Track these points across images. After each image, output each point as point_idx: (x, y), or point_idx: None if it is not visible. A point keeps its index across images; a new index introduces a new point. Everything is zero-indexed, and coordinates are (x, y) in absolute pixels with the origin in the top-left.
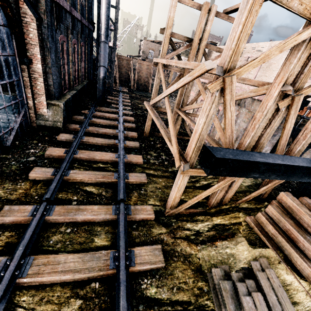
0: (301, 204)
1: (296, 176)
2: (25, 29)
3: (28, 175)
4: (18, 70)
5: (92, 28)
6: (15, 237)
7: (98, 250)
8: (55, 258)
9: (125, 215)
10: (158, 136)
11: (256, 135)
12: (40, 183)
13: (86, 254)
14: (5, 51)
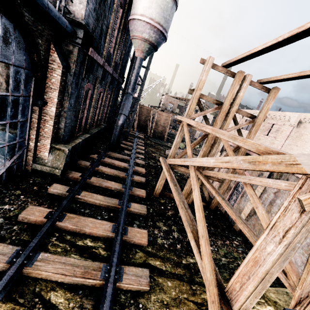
0: None
1: None
2: (49, 74)
3: None
4: (28, 110)
5: (121, 81)
6: None
7: None
8: None
9: None
10: (170, 197)
11: None
12: None
13: None
14: (18, 91)
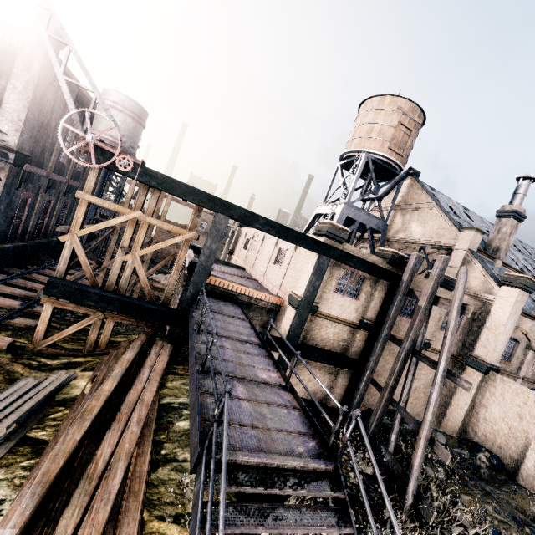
0: (141, 340)
1: (135, 313)
2: None
3: None
4: None
5: None
6: None
7: None
8: None
9: None
10: None
11: (113, 280)
12: None
13: None
14: None
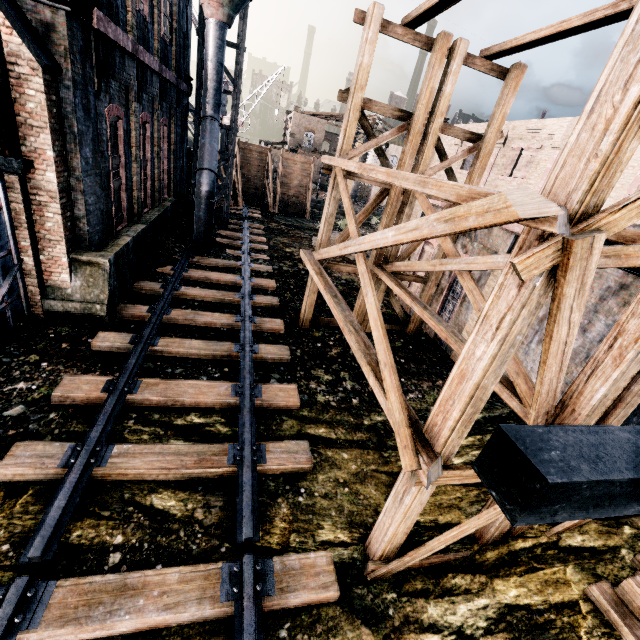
0: None
1: None
2: (15, 91)
3: None
4: None
5: (185, 89)
6: None
7: None
8: None
9: (258, 599)
10: (331, 326)
11: (625, 377)
12: (26, 493)
13: None
14: None
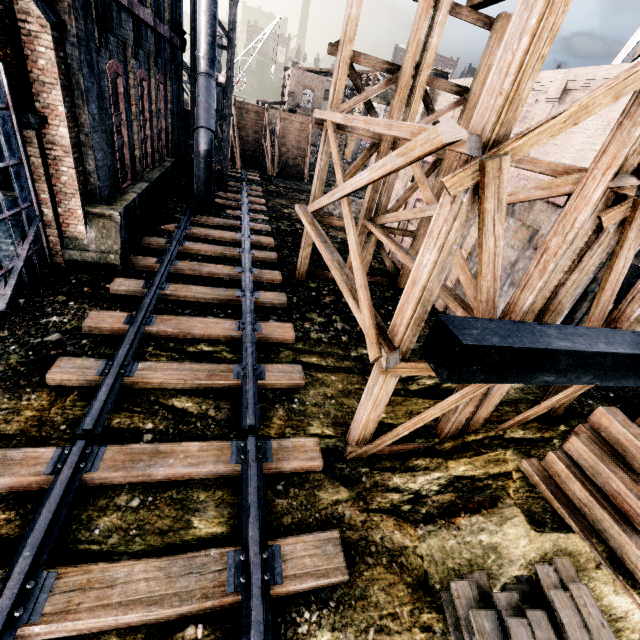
0: None
1: (635, 376)
2: (27, 48)
3: (46, 377)
4: (17, 141)
5: (179, 44)
6: (17, 523)
7: (201, 547)
8: (105, 572)
9: (259, 463)
10: (326, 279)
11: (549, 287)
12: (72, 393)
13: (175, 560)
14: None
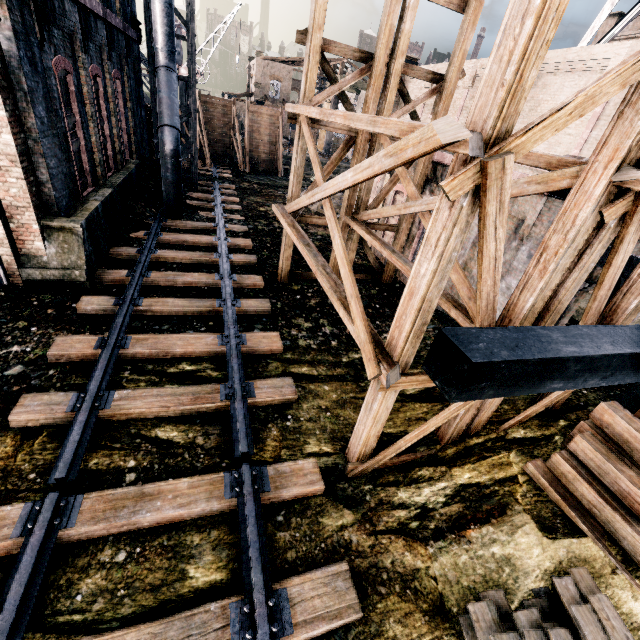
0: None
1: (639, 373)
2: None
3: (8, 419)
4: None
5: (134, 36)
6: None
7: (199, 600)
8: None
9: (256, 495)
10: (309, 279)
11: (549, 287)
12: (41, 435)
13: (171, 623)
14: None
